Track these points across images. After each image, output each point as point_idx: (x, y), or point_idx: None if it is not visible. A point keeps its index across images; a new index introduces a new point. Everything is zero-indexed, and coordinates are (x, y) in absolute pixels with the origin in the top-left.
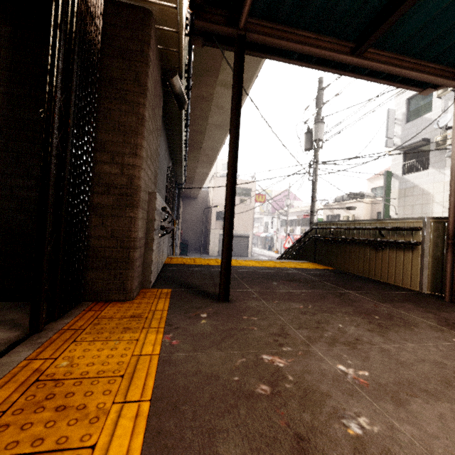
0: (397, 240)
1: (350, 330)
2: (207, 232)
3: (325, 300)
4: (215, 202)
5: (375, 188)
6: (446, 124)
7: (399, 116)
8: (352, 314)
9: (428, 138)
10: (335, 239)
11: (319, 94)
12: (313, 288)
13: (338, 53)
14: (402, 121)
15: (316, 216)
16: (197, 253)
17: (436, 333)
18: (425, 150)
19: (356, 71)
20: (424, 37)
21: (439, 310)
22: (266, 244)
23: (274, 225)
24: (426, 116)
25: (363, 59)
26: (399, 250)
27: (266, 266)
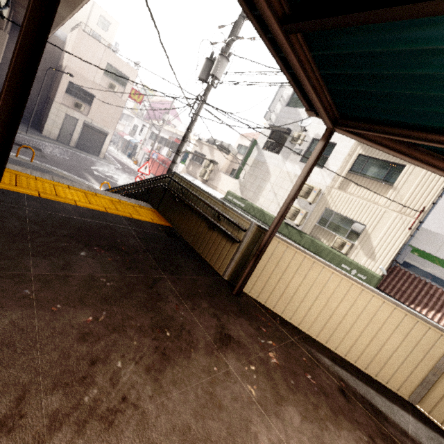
0: (227, 231)
1: (127, 373)
2: (48, 101)
3: (130, 298)
4: (72, 67)
5: (241, 145)
6: (305, 126)
7: (285, 96)
8: (146, 331)
9: (291, 130)
10: (183, 200)
11: (239, 21)
12: (128, 269)
13: (269, 7)
14: (285, 102)
15: (186, 146)
16: (24, 124)
17: (207, 358)
18: (285, 138)
19: (275, 45)
20: (341, 65)
21: (224, 310)
22: (127, 149)
23: (143, 134)
24: (299, 110)
25: (287, 41)
26: (224, 238)
27: (94, 209)
